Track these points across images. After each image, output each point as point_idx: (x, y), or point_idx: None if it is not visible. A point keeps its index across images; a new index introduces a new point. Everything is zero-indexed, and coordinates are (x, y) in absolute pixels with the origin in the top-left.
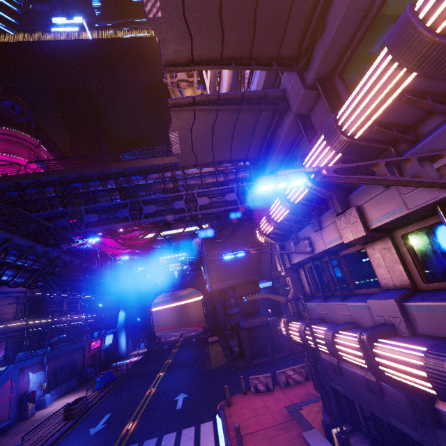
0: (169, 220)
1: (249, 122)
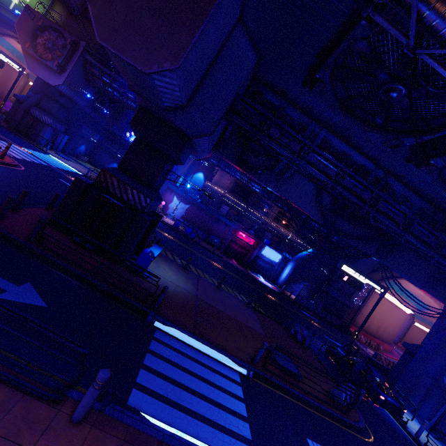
0: None
1: None
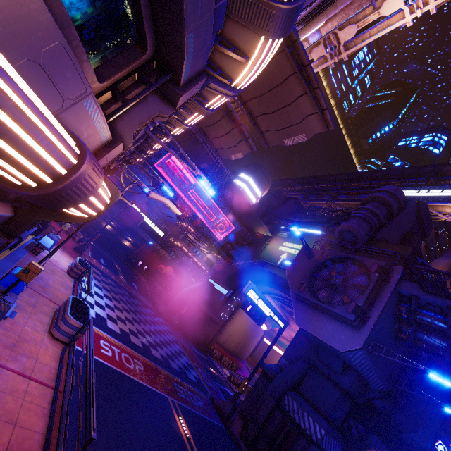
0: None
1: (252, 84)
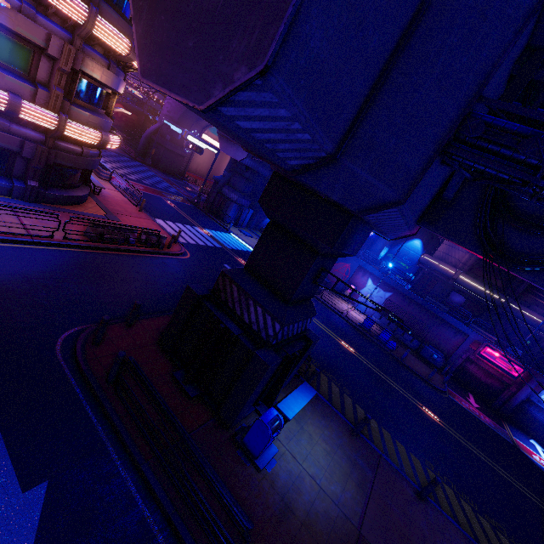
0: None
1: None
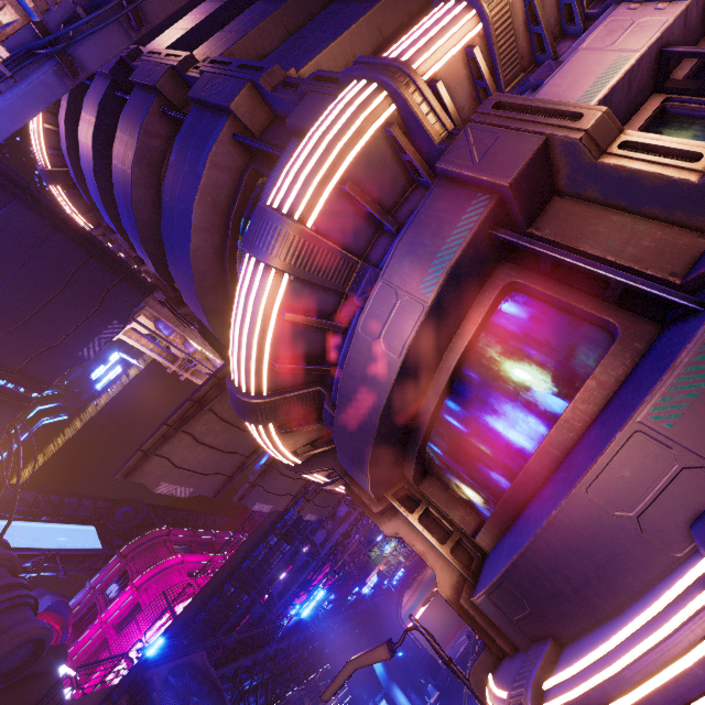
0: (345, 531)
1: None
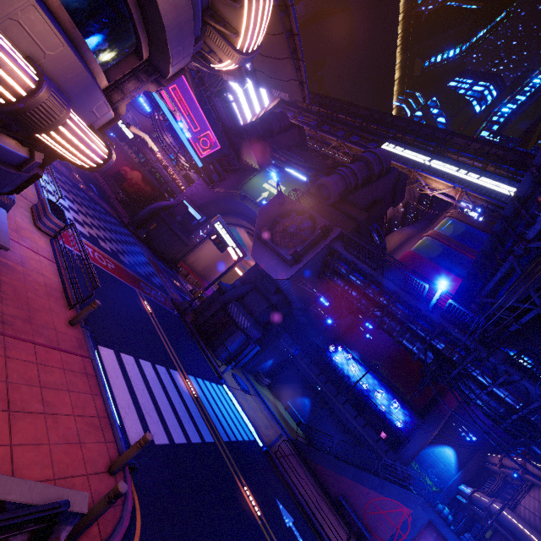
0: None
1: None
